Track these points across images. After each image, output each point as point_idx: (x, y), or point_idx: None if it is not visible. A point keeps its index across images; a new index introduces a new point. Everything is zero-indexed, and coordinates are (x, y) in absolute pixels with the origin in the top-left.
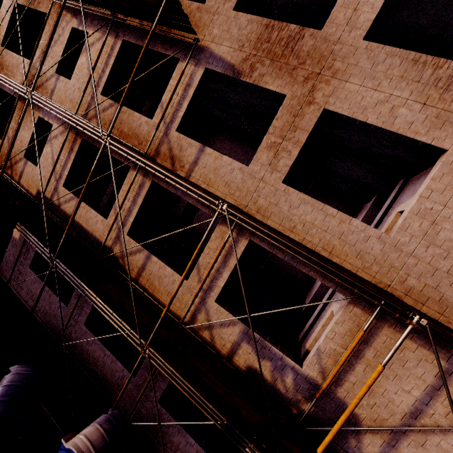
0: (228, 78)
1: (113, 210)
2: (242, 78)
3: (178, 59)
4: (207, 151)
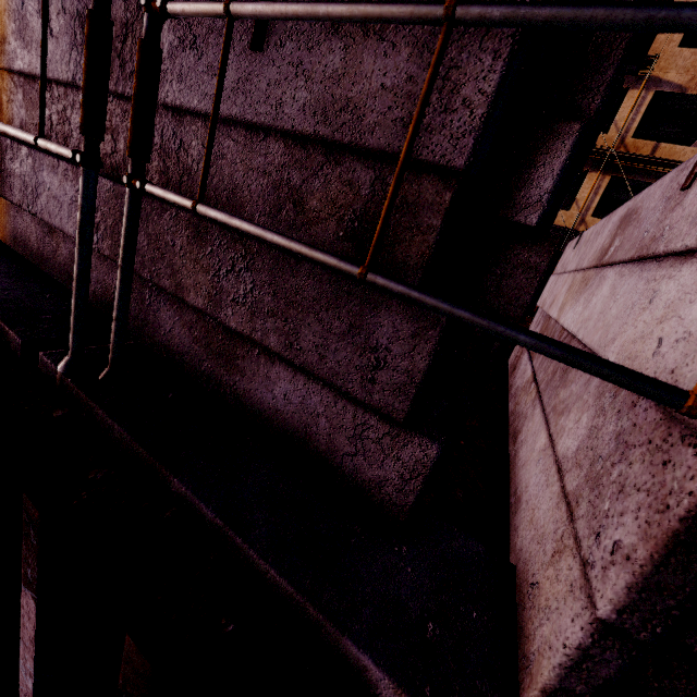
0: (674, 94)
1: (575, 204)
2: (689, 93)
3: (626, 88)
4: (661, 146)
